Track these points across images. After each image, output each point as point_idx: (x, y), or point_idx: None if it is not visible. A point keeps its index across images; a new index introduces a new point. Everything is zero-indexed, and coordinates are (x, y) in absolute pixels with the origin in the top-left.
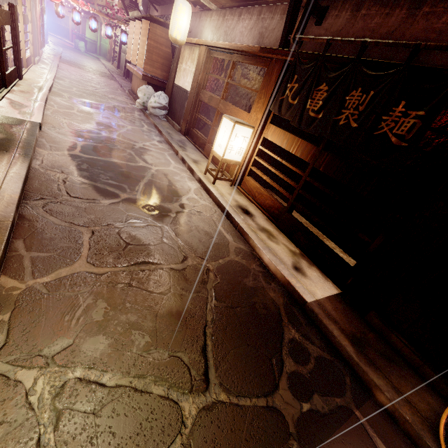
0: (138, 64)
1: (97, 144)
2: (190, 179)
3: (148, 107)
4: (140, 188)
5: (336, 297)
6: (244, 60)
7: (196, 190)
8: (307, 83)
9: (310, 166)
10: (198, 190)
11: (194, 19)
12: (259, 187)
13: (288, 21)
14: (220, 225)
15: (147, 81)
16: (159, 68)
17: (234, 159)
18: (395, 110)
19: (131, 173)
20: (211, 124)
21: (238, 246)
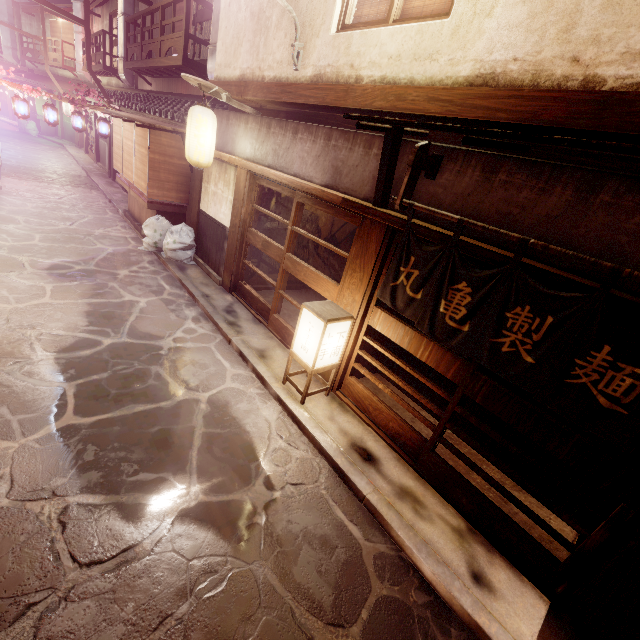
0: (137, 185)
1: (100, 375)
2: (263, 398)
3: (163, 249)
4: (194, 469)
5: (549, 624)
6: (316, 205)
7: (278, 423)
8: (434, 274)
9: (458, 391)
10: (281, 421)
11: (219, 119)
12: (373, 398)
13: (383, 172)
14: (336, 503)
15: (156, 209)
16: (173, 188)
17: (328, 364)
18: (596, 355)
19: (172, 433)
20: (274, 284)
21: (376, 551)
